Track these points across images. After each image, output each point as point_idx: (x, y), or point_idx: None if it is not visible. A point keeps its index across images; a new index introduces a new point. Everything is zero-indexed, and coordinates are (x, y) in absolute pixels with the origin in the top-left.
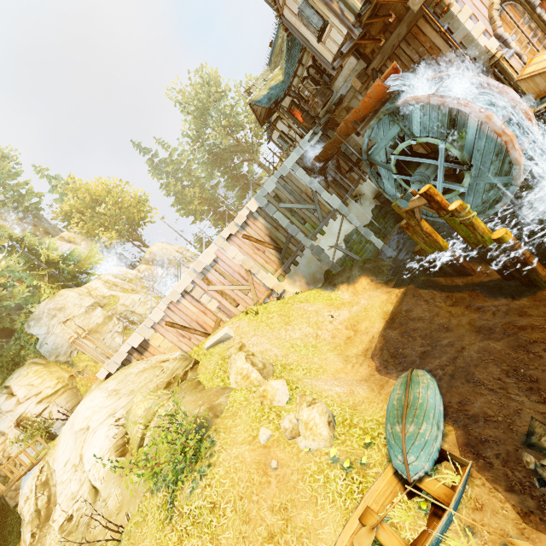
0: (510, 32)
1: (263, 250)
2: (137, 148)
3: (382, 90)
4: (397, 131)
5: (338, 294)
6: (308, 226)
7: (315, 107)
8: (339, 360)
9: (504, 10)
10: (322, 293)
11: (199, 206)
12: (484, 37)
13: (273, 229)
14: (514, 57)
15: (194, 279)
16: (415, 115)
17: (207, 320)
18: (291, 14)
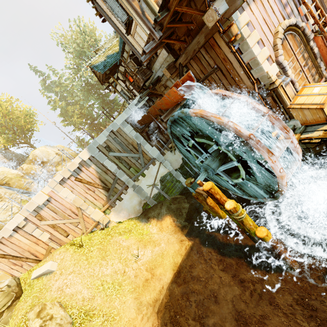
0: (288, 59)
1: (93, 189)
2: (34, 71)
3: (177, 95)
4: (190, 129)
5: (149, 228)
6: (132, 170)
7: (138, 82)
8: (133, 307)
9: (286, 38)
10: (138, 225)
11: (77, 120)
12: (267, 63)
13: (103, 172)
14: (289, 84)
15: (27, 216)
16: (203, 124)
17: (39, 249)
18: (102, 1)
